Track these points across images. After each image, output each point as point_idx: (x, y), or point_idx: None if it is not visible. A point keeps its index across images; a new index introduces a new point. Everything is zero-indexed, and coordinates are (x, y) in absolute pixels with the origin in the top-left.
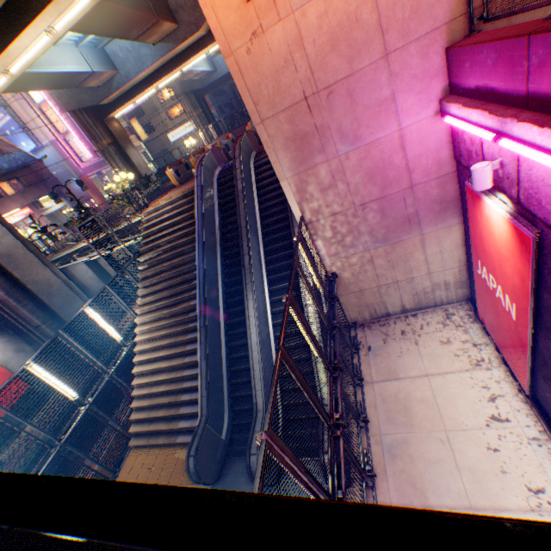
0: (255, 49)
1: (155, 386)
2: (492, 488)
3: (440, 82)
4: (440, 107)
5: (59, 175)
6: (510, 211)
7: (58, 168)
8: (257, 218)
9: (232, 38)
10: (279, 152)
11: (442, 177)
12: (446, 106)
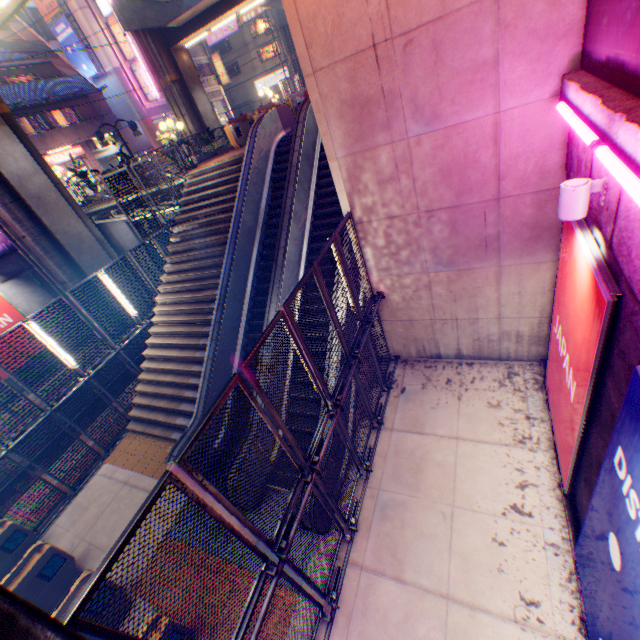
0: None
1: (162, 375)
2: (480, 584)
3: (570, 46)
4: (561, 86)
5: (121, 113)
6: (600, 258)
7: (119, 104)
8: (310, 205)
9: None
10: (331, 121)
11: (542, 193)
12: (566, 85)
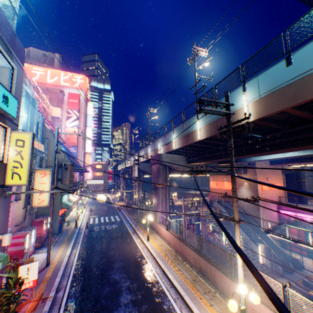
0: (261, 195)
1: None
2: None
3: (276, 207)
4: (277, 210)
5: None
6: None
7: None
8: None
9: (259, 192)
10: (260, 208)
11: (277, 220)
12: (279, 210)
